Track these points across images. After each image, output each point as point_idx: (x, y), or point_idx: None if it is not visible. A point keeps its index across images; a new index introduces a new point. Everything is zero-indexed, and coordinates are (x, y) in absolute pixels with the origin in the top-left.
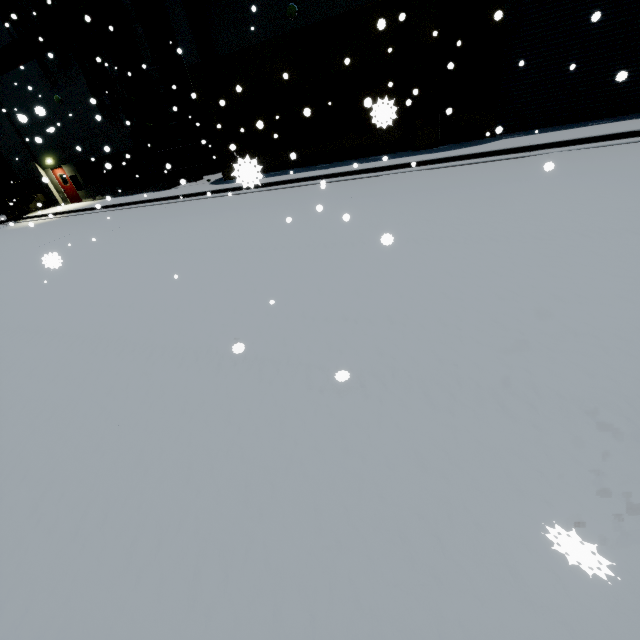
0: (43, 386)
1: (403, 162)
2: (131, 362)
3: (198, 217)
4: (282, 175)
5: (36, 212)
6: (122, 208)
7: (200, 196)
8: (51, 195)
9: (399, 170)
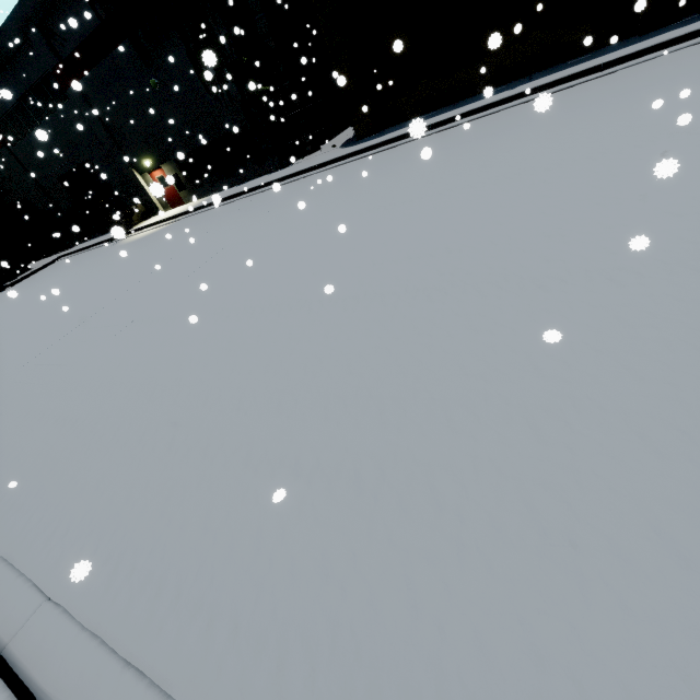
0: (472, 339)
1: (652, 44)
2: (589, 292)
3: (377, 173)
4: (446, 112)
5: (139, 224)
6: (245, 196)
7: (343, 161)
8: (150, 203)
9: (647, 56)
